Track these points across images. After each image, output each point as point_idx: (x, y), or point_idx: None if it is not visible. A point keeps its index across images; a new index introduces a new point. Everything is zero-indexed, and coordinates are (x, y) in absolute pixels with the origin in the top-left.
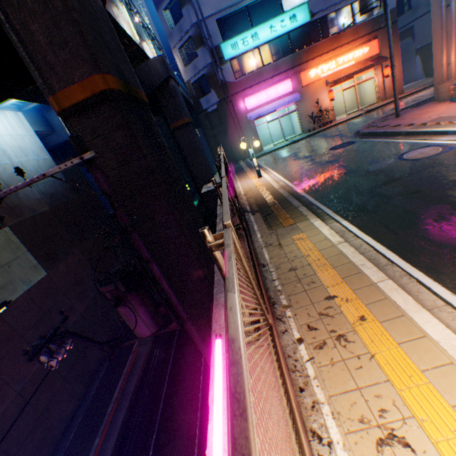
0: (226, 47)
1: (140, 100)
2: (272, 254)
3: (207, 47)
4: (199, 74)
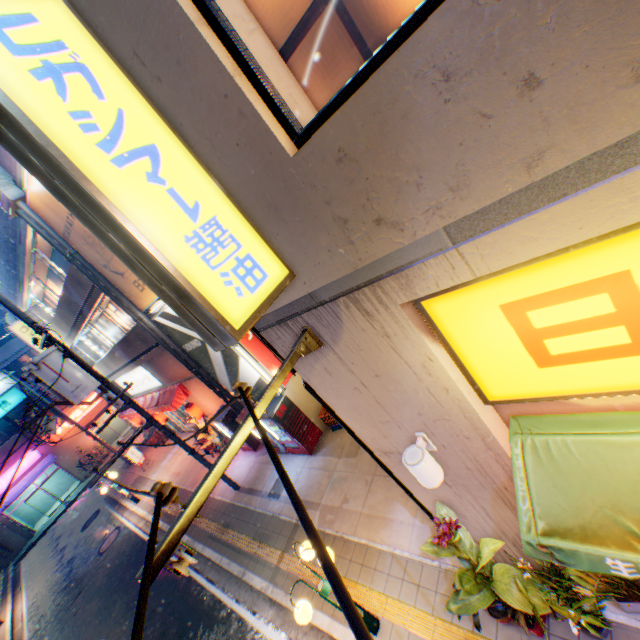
0: None
1: None
2: None
3: None
4: None
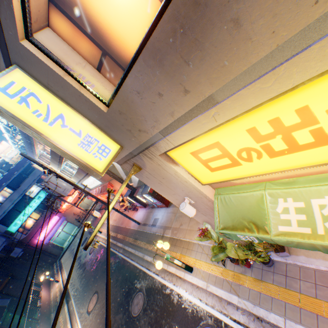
0: (12, 227)
1: None
2: None
3: (0, 235)
4: (2, 246)
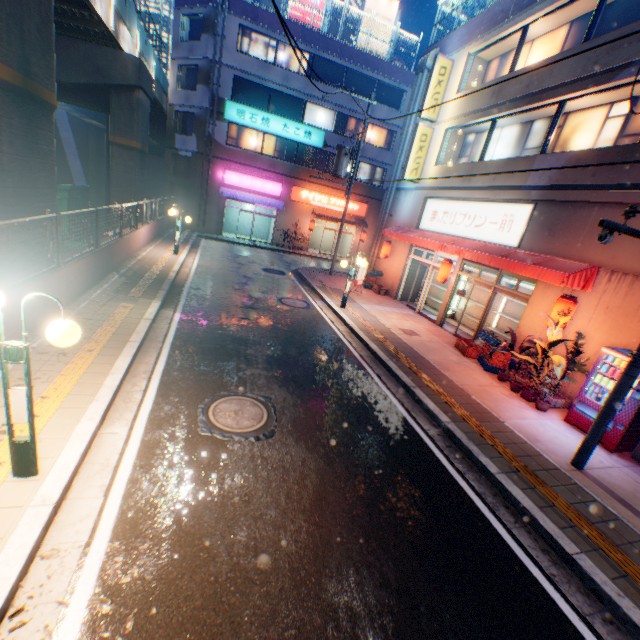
0: (233, 108)
1: (40, 100)
2: (90, 306)
3: (211, 91)
4: (189, 108)
